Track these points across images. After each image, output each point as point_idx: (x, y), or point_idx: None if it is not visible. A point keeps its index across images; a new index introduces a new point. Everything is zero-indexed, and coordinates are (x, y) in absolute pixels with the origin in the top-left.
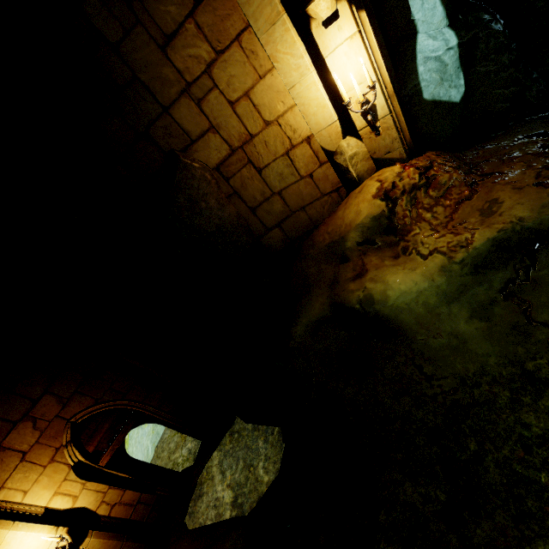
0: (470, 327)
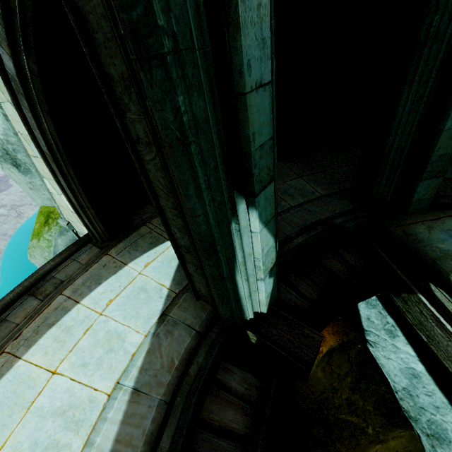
0: (321, 374)
